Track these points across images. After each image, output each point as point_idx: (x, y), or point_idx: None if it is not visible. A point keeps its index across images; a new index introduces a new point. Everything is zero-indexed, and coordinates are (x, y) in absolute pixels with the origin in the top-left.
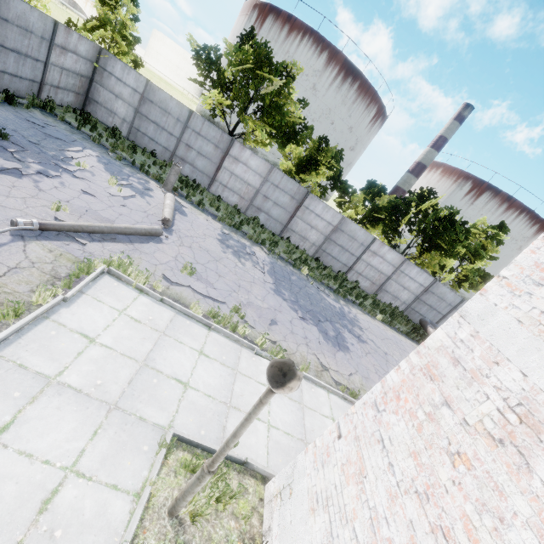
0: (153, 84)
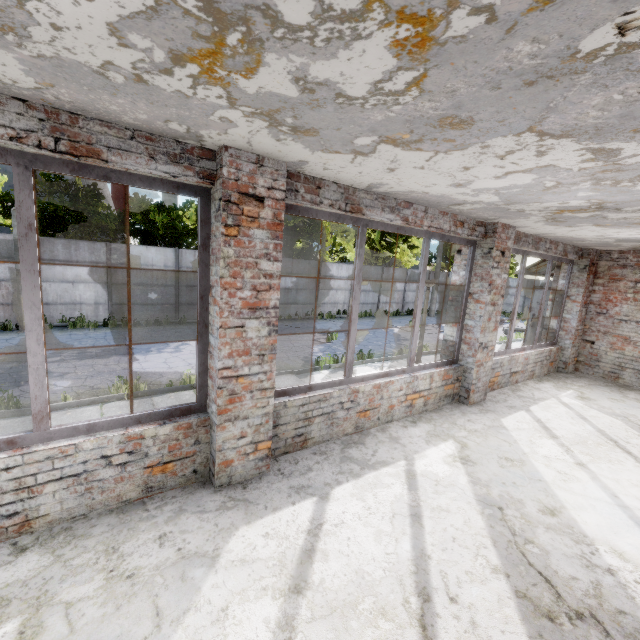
0: (531, 280)
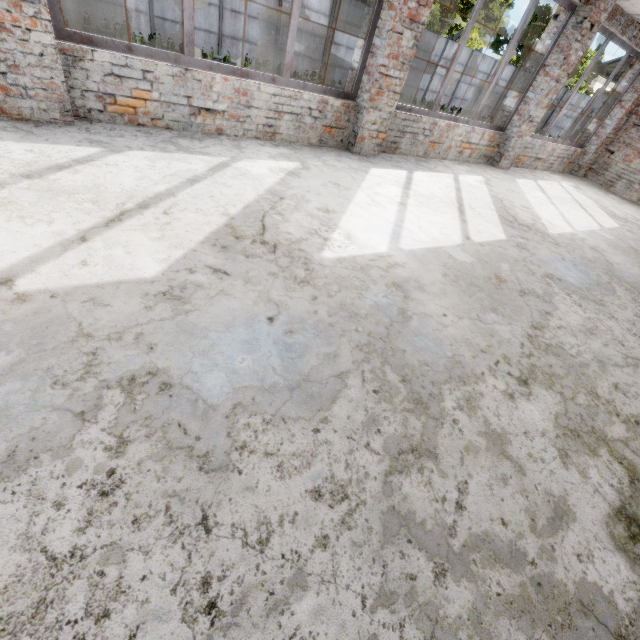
0: None
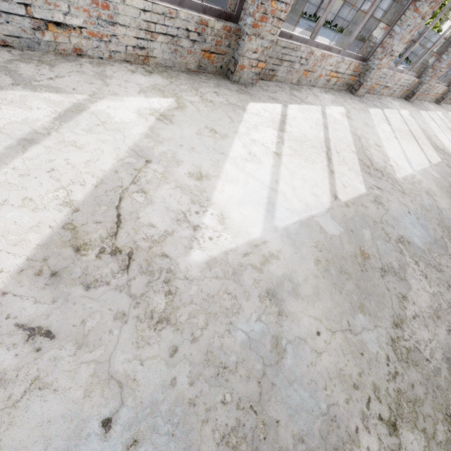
0: None
